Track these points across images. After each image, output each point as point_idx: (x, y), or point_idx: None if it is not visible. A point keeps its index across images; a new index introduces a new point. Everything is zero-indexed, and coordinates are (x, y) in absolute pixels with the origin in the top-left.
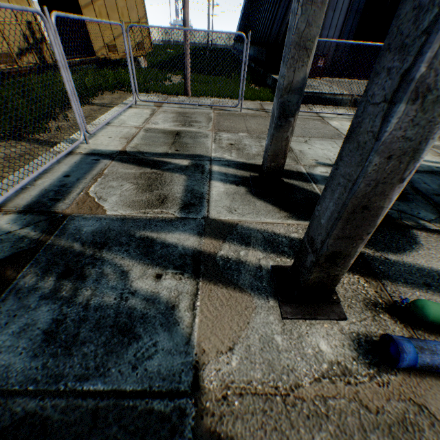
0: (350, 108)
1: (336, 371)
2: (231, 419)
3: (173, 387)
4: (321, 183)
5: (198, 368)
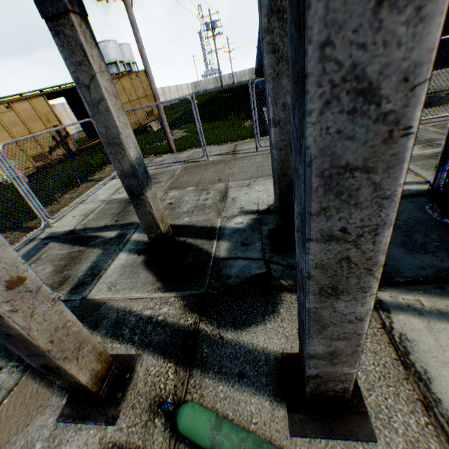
0: None
1: None
2: None
3: None
4: (224, 239)
5: None
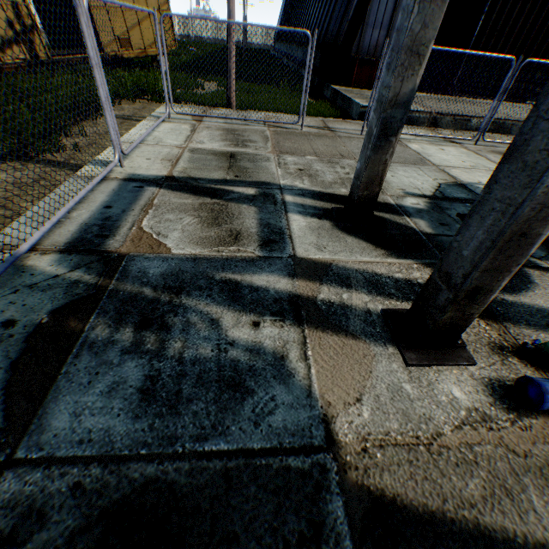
0: (428, 128)
1: (475, 418)
2: (377, 471)
3: (306, 442)
4: (415, 217)
5: (328, 422)
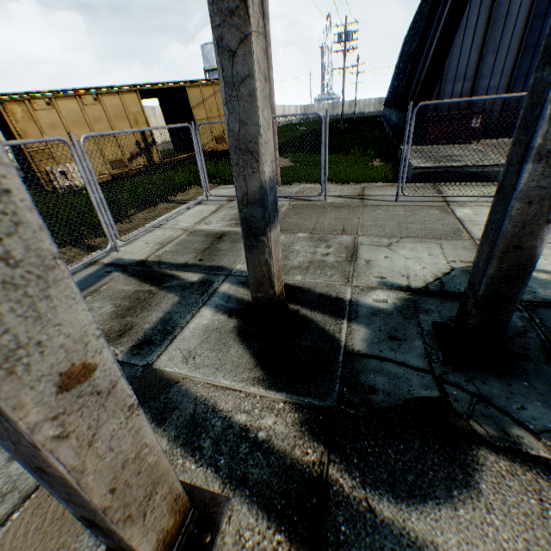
0: None
1: None
2: None
3: None
4: (359, 322)
5: None
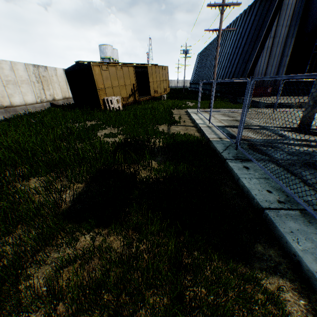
0: (297, 108)
1: None
2: None
3: None
4: None
5: None
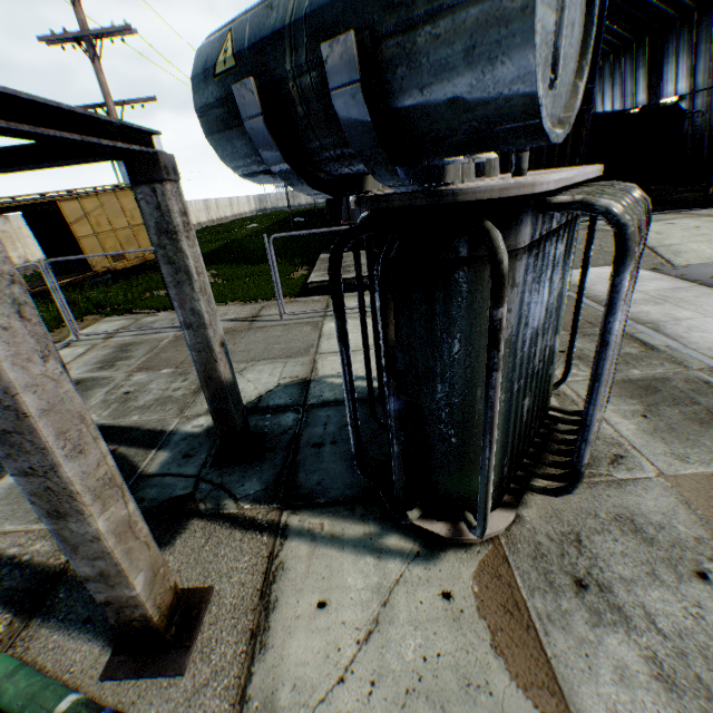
0: None
1: None
2: None
3: None
4: (167, 448)
5: None
